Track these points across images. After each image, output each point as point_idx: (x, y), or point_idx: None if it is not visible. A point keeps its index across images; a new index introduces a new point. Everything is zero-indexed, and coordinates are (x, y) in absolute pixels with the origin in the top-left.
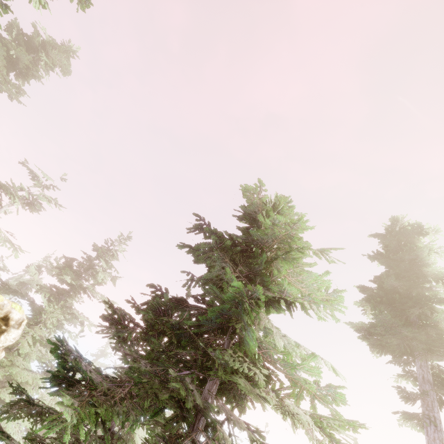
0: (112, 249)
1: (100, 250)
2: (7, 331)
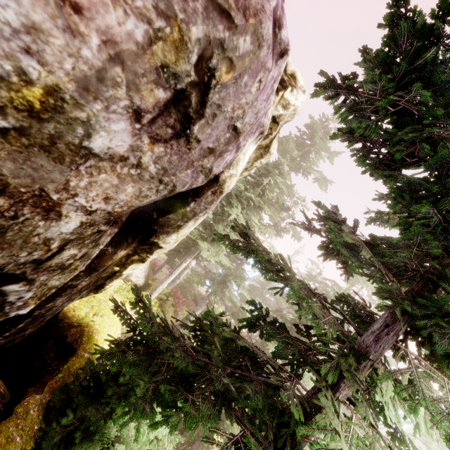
0: (327, 126)
1: (316, 123)
2: (296, 90)
